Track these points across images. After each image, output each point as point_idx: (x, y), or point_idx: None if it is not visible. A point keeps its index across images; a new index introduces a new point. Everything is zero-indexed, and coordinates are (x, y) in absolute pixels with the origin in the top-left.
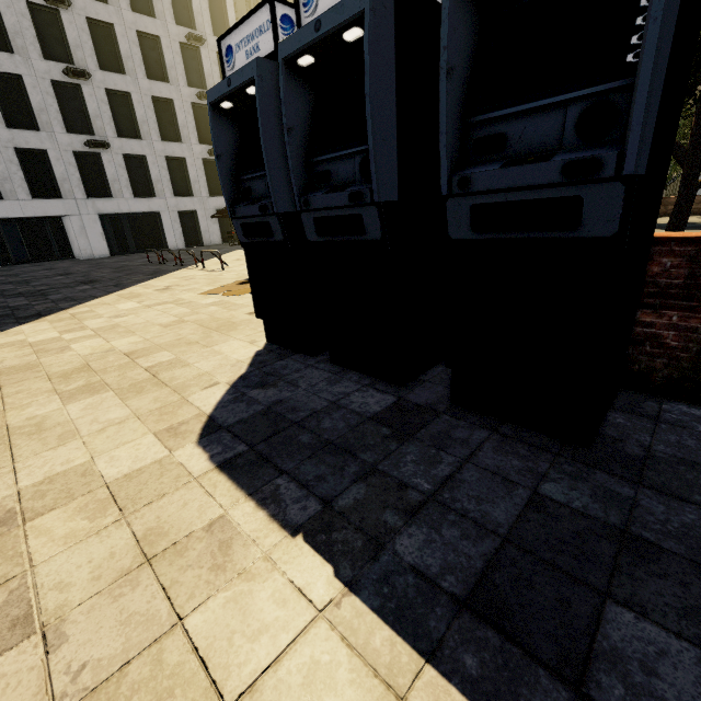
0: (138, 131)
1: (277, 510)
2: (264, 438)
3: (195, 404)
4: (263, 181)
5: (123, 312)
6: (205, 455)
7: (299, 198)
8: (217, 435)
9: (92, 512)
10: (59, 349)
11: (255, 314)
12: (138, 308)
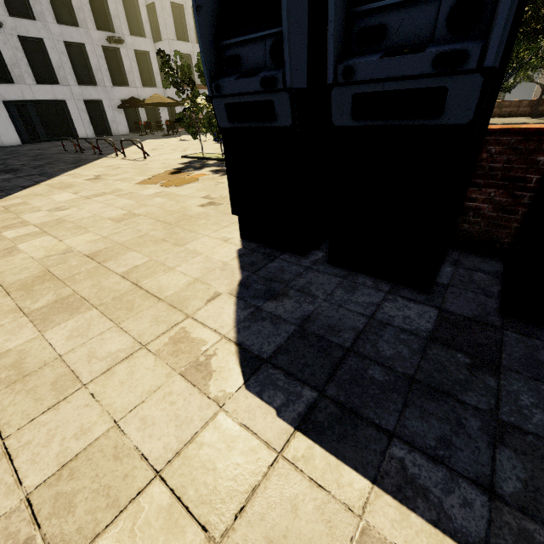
0: (31, 11)
1: (434, 512)
2: (327, 376)
3: (209, 325)
4: (261, 45)
5: (62, 204)
6: (268, 408)
7: (334, 66)
8: (264, 373)
9: (162, 537)
10: (5, 251)
11: (232, 211)
12: (77, 199)
